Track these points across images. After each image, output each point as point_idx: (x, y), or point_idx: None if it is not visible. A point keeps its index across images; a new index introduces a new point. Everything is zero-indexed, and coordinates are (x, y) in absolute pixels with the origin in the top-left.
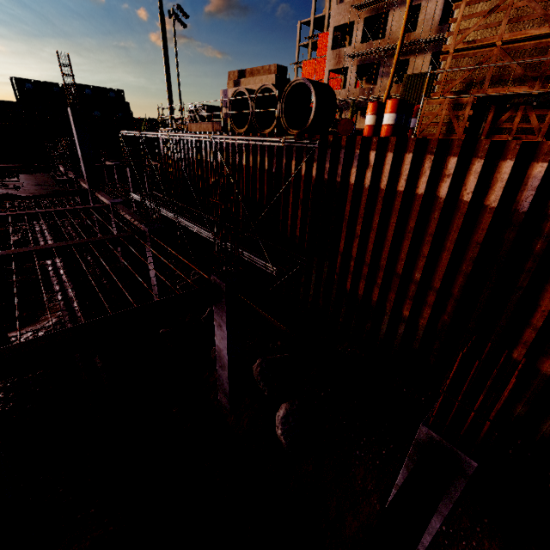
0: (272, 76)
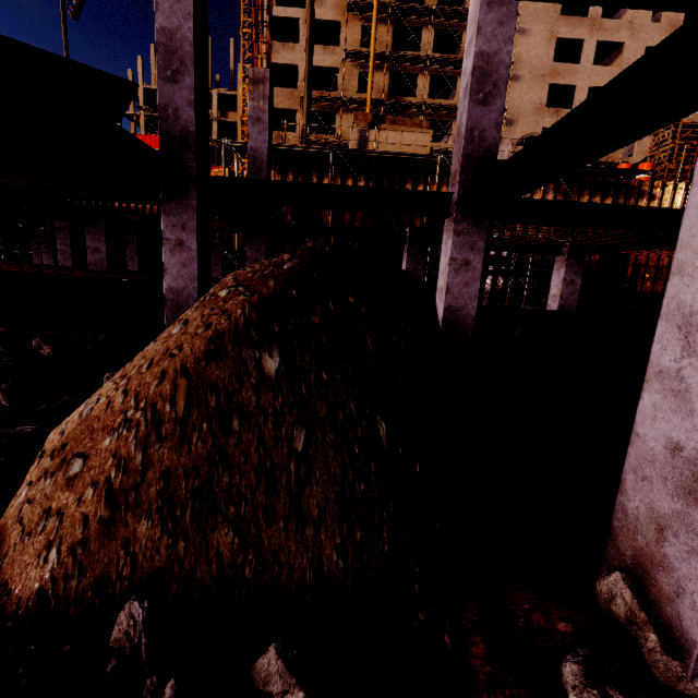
0: (429, 132)
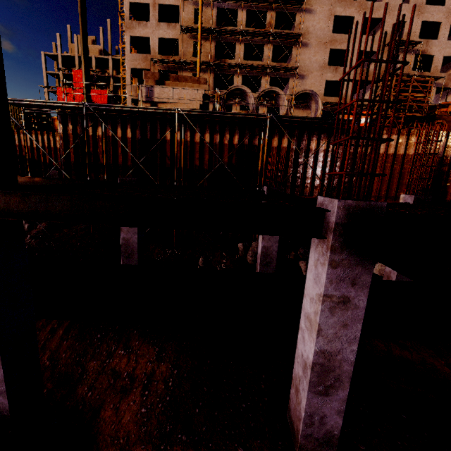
0: (205, 86)
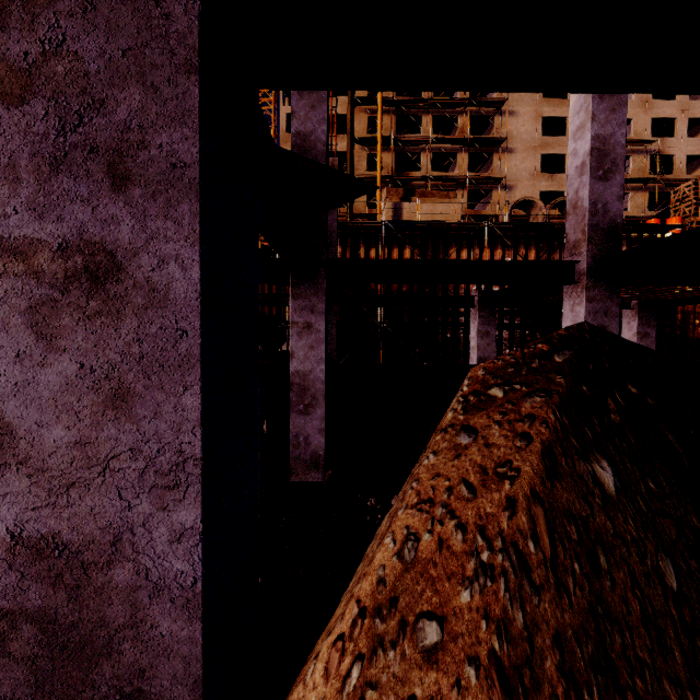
0: (457, 201)
